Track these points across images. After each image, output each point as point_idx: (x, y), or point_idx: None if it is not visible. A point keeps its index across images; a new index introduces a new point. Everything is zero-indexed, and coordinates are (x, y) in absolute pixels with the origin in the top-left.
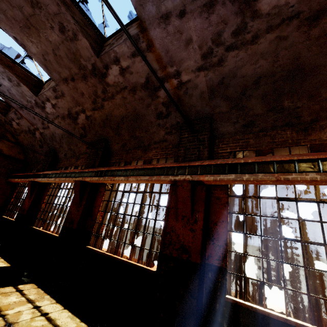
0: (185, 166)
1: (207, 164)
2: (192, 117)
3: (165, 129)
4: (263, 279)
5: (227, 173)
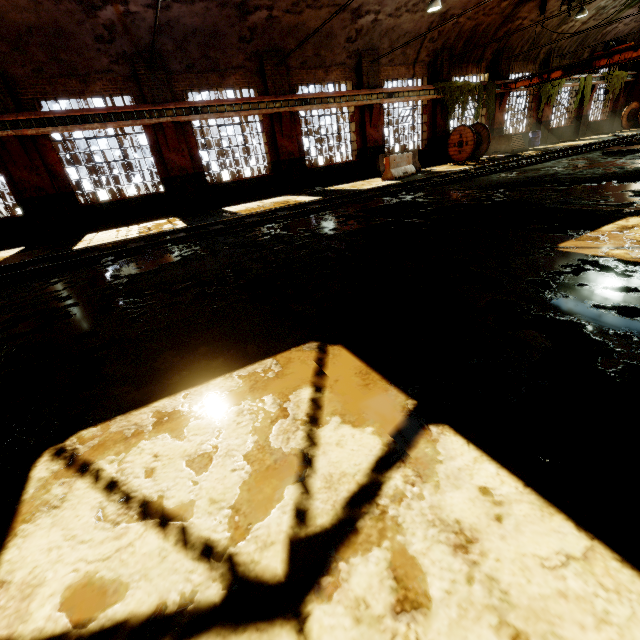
0: (162, 109)
1: (179, 108)
2: (141, 49)
3: (109, 57)
4: (221, 170)
5: (194, 114)
